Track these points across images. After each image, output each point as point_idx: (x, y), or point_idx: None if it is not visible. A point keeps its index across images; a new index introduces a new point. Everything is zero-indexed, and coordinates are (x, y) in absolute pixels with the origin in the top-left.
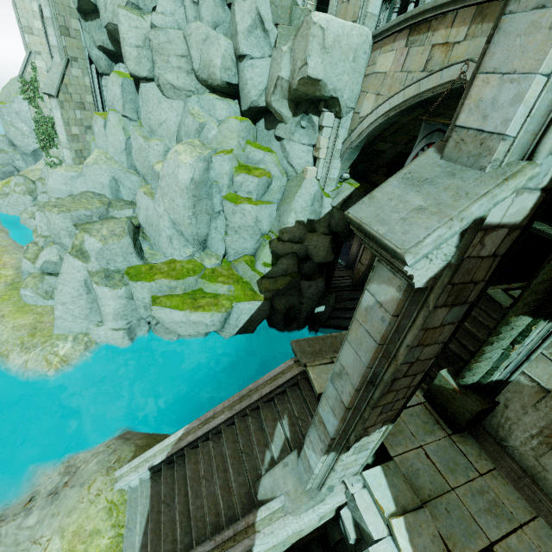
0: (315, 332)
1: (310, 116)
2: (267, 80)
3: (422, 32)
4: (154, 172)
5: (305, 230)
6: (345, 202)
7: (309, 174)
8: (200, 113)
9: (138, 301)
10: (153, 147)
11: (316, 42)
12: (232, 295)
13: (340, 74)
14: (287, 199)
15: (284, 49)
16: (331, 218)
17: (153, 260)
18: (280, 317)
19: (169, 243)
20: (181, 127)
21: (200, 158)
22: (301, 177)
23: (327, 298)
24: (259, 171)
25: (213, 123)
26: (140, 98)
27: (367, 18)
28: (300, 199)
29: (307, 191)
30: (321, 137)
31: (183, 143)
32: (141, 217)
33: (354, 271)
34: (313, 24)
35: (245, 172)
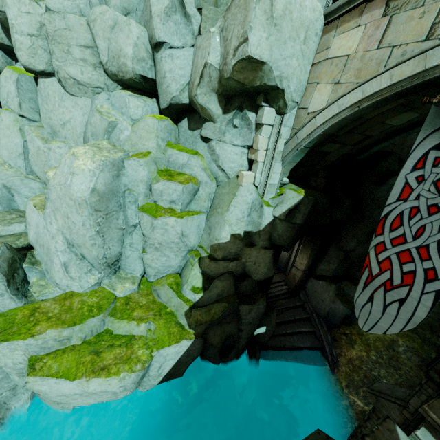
0: (256, 359)
1: (245, 113)
2: (190, 73)
3: None
4: (47, 179)
5: (242, 244)
6: (290, 211)
7: (245, 180)
8: (110, 111)
9: (7, 367)
10: (53, 149)
11: (260, 9)
12: (152, 337)
13: (288, 57)
14: (219, 209)
15: (212, 29)
16: (273, 230)
17: (42, 296)
18: (215, 351)
19: (64, 272)
20: (87, 127)
21: (106, 162)
22: (235, 183)
23: (268, 318)
24: (183, 176)
25: (126, 122)
26: (39, 96)
27: None
28: (235, 209)
29: (243, 200)
30: (259, 137)
31: (86, 145)
32: (30, 236)
33: (288, 275)
34: None
35: (166, 178)
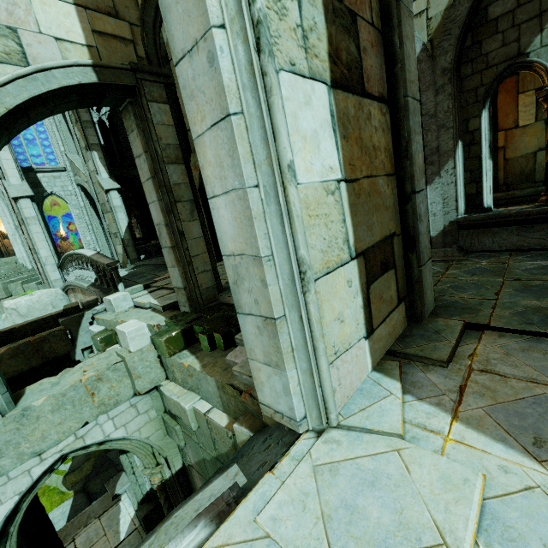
0: None
1: None
2: None
3: (75, 292)
4: None
5: None
6: None
7: None
8: None
9: None
10: None
11: (15, 315)
12: None
13: None
14: None
15: (3, 318)
16: None
17: None
18: None
19: None
20: None
21: None
22: None
23: None
24: None
25: None
26: None
27: (54, 282)
28: None
29: None
30: None
31: None
32: None
33: None
34: (6, 309)
35: None
